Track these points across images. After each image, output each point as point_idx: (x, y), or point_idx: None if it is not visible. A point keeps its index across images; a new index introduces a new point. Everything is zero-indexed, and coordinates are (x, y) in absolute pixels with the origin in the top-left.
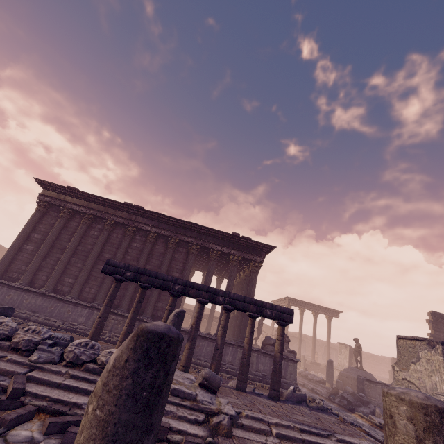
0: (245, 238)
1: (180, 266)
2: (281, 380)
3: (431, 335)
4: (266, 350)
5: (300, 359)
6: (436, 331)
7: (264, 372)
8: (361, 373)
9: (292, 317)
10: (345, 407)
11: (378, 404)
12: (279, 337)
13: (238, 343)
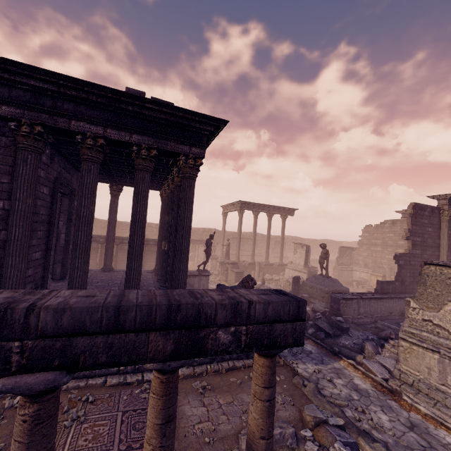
0: (157, 103)
1: (2, 181)
2: None
3: (408, 231)
4: None
5: (254, 264)
6: (414, 225)
7: None
8: (328, 282)
9: (301, 327)
10: (326, 348)
11: (353, 322)
12: (263, 392)
13: None
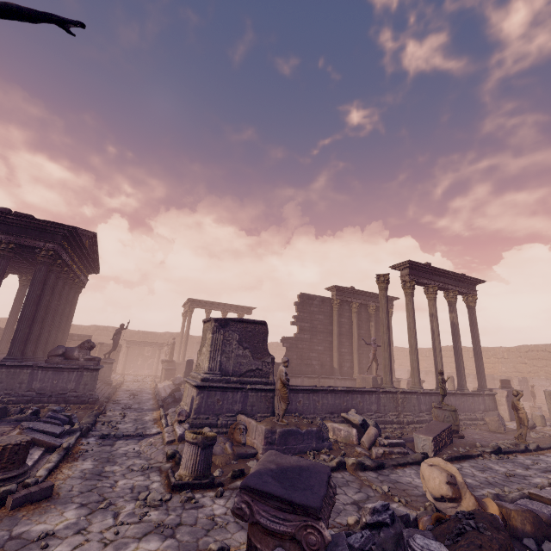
0: (16, 215)
1: None
2: (68, 395)
3: (294, 317)
4: (47, 363)
5: None
6: (301, 312)
7: (42, 390)
8: None
9: None
10: (160, 406)
11: None
12: None
13: (1, 361)
